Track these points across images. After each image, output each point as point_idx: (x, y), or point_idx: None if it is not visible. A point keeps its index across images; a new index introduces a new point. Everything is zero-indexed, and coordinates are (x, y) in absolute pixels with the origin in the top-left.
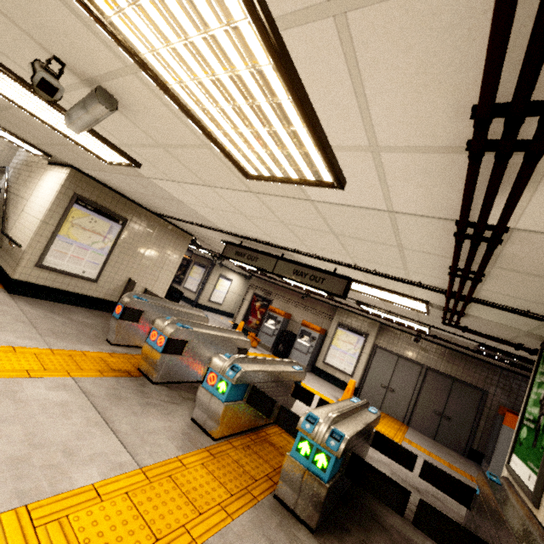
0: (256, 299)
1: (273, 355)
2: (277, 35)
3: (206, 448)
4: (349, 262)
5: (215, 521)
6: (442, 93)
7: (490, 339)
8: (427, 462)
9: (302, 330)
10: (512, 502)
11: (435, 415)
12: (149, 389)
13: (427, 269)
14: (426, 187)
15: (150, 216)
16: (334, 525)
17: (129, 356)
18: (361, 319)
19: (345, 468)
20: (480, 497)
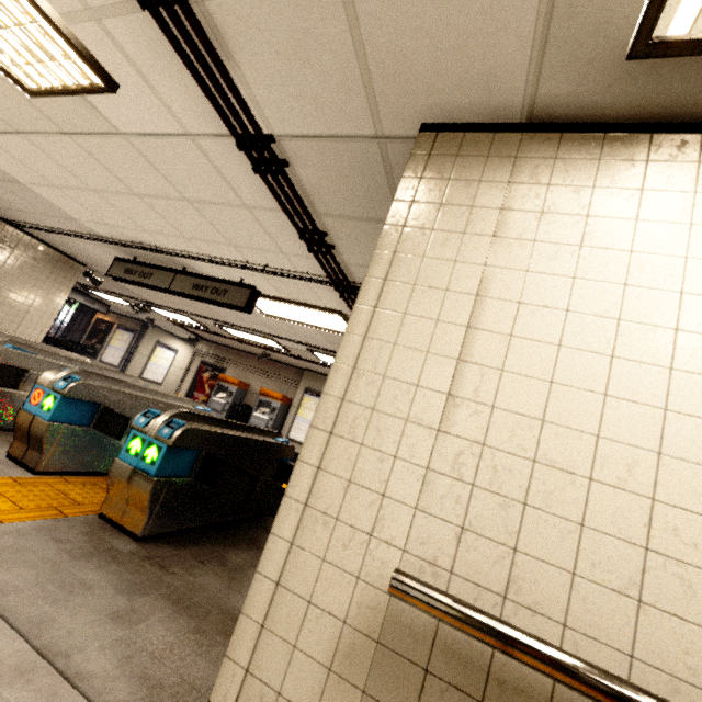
0: (204, 369)
1: None
2: None
3: (11, 477)
4: (240, 258)
5: None
6: None
7: None
8: None
9: (260, 401)
10: None
11: None
12: None
13: (292, 242)
14: (176, 78)
15: (4, 226)
16: (181, 540)
17: None
18: None
19: (197, 472)
20: None
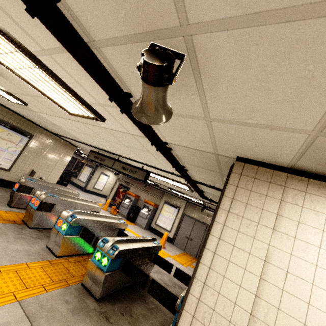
0: (120, 187)
1: (126, 220)
2: (35, 58)
3: (49, 260)
4: (144, 162)
5: (35, 292)
6: (99, 86)
7: None
8: (177, 268)
9: (144, 205)
10: None
11: None
12: (25, 231)
13: (168, 164)
14: (129, 123)
15: (49, 134)
16: (113, 299)
17: (20, 213)
18: (177, 199)
19: (122, 267)
20: None
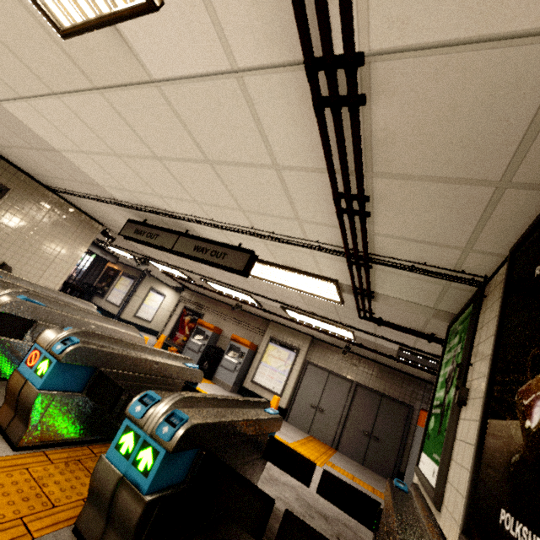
0: (186, 313)
1: None
2: None
3: None
4: (246, 224)
5: None
6: None
7: (404, 331)
8: (326, 472)
9: (231, 345)
10: (416, 511)
11: (364, 436)
12: None
13: (315, 208)
14: None
15: (44, 191)
16: None
17: None
18: (293, 333)
19: (195, 475)
20: (383, 511)
